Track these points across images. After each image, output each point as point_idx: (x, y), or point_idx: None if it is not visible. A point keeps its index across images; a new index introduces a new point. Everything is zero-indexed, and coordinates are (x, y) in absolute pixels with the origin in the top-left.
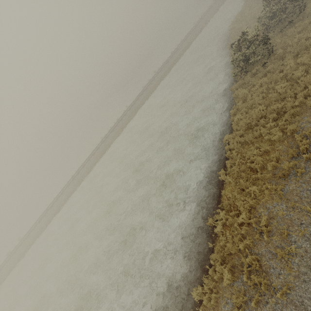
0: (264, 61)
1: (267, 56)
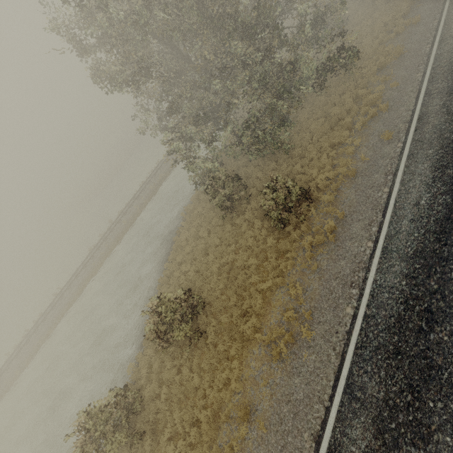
0: (143, 429)
1: (139, 436)
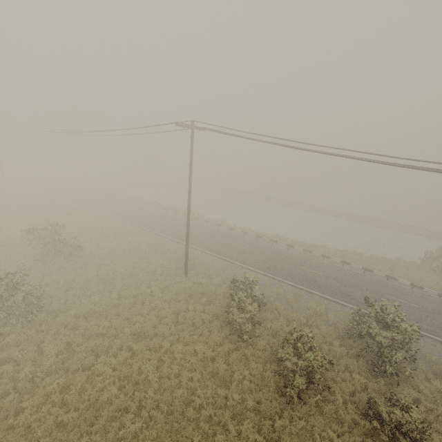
0: None
1: None
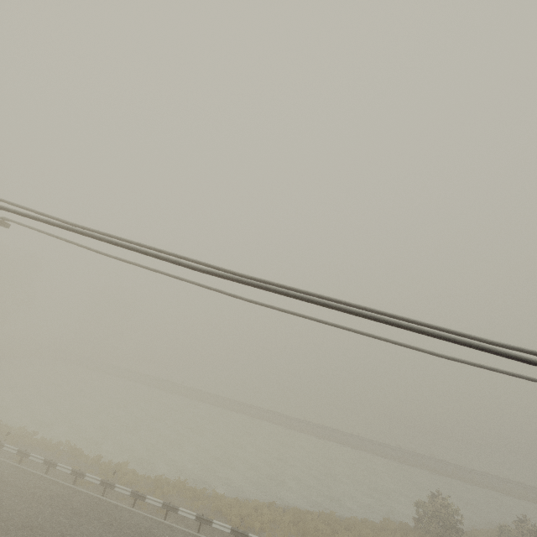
0: None
1: None
